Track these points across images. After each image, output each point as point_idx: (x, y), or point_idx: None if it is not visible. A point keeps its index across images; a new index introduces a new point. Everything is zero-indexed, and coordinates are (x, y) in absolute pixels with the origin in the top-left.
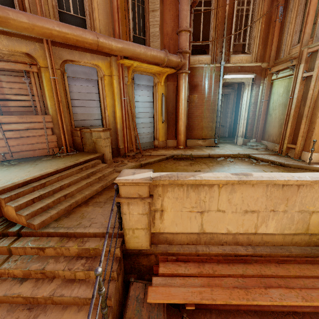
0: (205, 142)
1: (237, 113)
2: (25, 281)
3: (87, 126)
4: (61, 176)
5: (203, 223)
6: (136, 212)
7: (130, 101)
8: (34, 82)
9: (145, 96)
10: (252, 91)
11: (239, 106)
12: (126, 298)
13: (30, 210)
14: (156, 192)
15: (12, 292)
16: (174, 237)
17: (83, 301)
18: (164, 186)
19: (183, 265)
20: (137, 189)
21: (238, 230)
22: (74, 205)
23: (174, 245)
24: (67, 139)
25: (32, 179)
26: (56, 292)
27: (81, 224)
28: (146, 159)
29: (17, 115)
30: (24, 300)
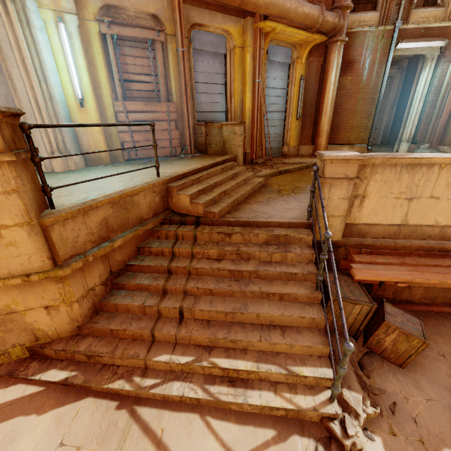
0: (352, 149)
1: (400, 108)
2: (221, 260)
3: (210, 121)
4: (209, 173)
5: (408, 212)
6: (337, 196)
7: (263, 86)
8: (160, 56)
9: (278, 80)
10: (437, 70)
11: (410, 95)
12: (324, 281)
13: (203, 200)
14: (363, 174)
15: (216, 266)
16: (369, 229)
17: (288, 276)
18: (373, 167)
19: (380, 257)
20: (345, 168)
21: (449, 221)
22: (236, 202)
23: (368, 238)
24: (192, 136)
25: (188, 172)
26: (259, 268)
27: (258, 216)
28: (281, 166)
29: (142, 102)
30: (229, 273)
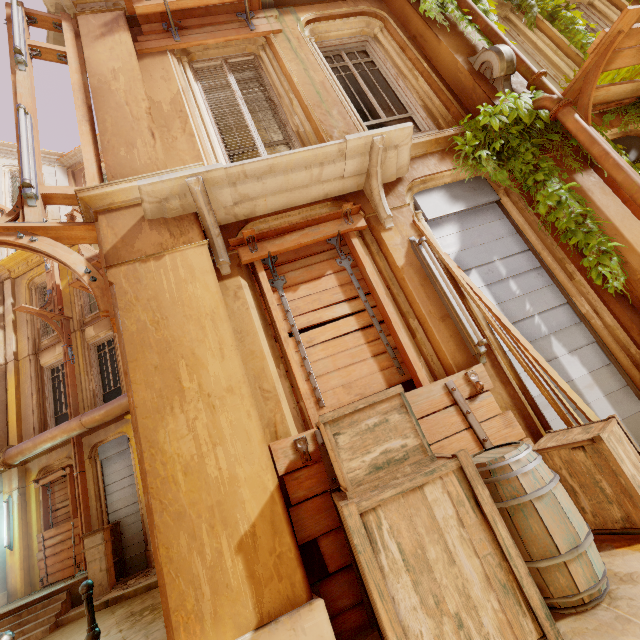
0: None
1: None
2: None
3: (124, 518)
4: None
5: None
6: None
7: None
8: (70, 483)
9: None
10: None
11: None
12: None
13: None
14: None
15: None
16: None
17: None
18: None
19: None
20: None
21: None
22: None
23: None
24: None
25: None
26: None
27: None
28: (147, 580)
29: (55, 527)
30: None
